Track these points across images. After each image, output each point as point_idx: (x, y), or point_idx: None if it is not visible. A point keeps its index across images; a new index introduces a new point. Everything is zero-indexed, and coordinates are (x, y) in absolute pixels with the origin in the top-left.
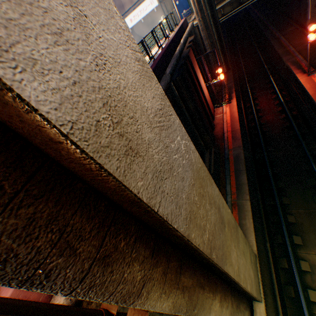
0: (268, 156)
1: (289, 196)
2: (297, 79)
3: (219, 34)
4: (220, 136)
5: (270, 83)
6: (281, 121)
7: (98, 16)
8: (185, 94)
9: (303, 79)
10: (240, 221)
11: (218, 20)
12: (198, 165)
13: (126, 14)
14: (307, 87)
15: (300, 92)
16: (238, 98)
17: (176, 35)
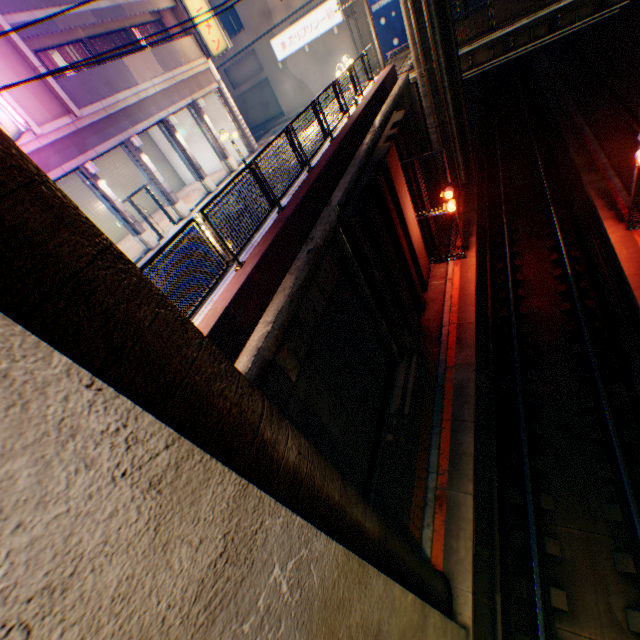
0: (526, 391)
1: (555, 492)
2: (604, 232)
3: (459, 107)
4: (433, 331)
5: (551, 225)
6: (560, 317)
7: (5, 492)
8: (368, 251)
9: (617, 236)
10: (447, 540)
11: (460, 78)
12: (332, 576)
13: (274, 30)
14: (622, 254)
15: (608, 260)
16: (481, 245)
17: (367, 108)
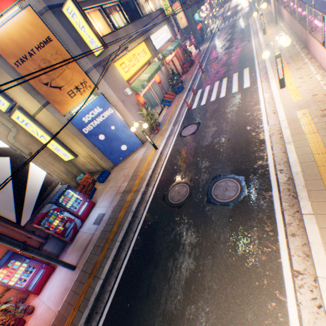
0: None
1: None
2: None
3: None
4: None
5: None
6: None
7: None
8: None
9: None
10: None
11: None
12: None
13: None
14: None
15: None
16: None
17: None
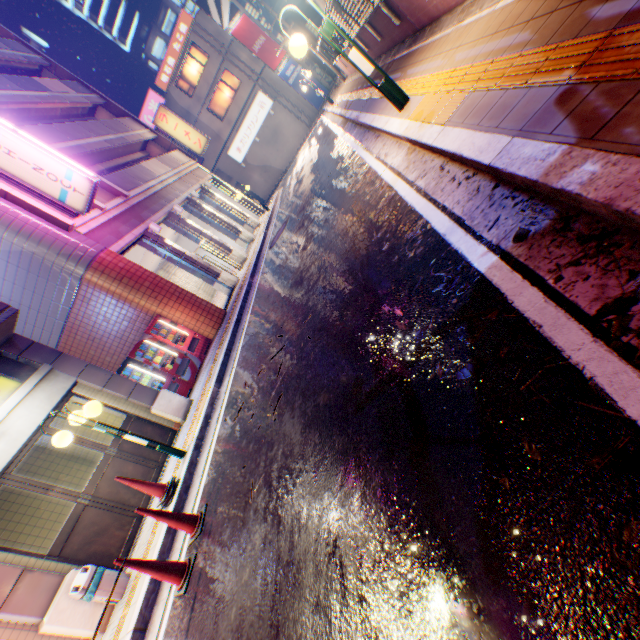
0: None
1: None
2: None
3: None
4: None
5: None
6: None
7: None
8: None
9: None
10: None
11: None
12: None
13: (226, 145)
14: None
15: None
16: None
17: None
